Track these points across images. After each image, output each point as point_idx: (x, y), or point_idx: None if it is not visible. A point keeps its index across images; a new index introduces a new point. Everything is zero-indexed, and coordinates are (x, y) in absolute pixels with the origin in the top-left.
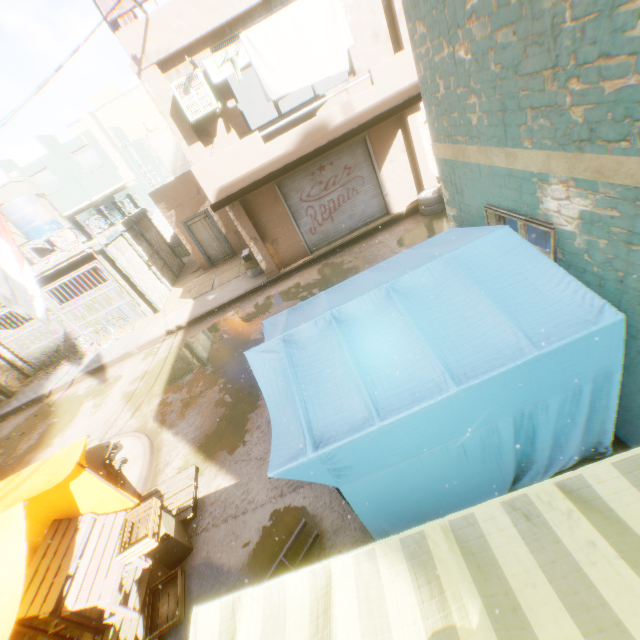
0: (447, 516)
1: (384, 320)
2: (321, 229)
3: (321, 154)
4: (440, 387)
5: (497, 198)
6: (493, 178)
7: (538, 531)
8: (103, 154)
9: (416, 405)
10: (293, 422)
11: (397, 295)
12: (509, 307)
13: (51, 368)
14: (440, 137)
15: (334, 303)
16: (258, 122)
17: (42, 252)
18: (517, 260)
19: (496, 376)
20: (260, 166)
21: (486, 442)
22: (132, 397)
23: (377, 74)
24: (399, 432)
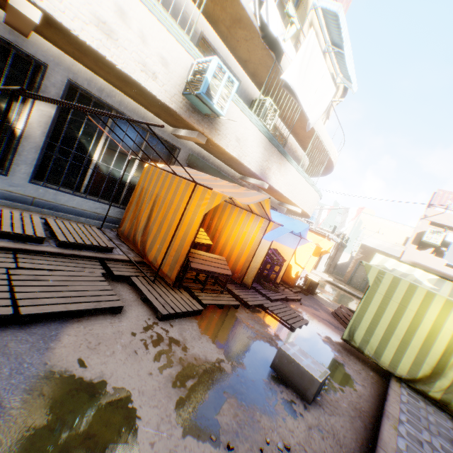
0: None
1: None
2: None
3: None
4: None
5: None
6: None
7: None
8: None
9: None
10: None
11: None
12: None
13: None
14: None
15: None
16: None
17: None
18: None
19: None
20: (433, 268)
21: None
22: None
23: None
24: None
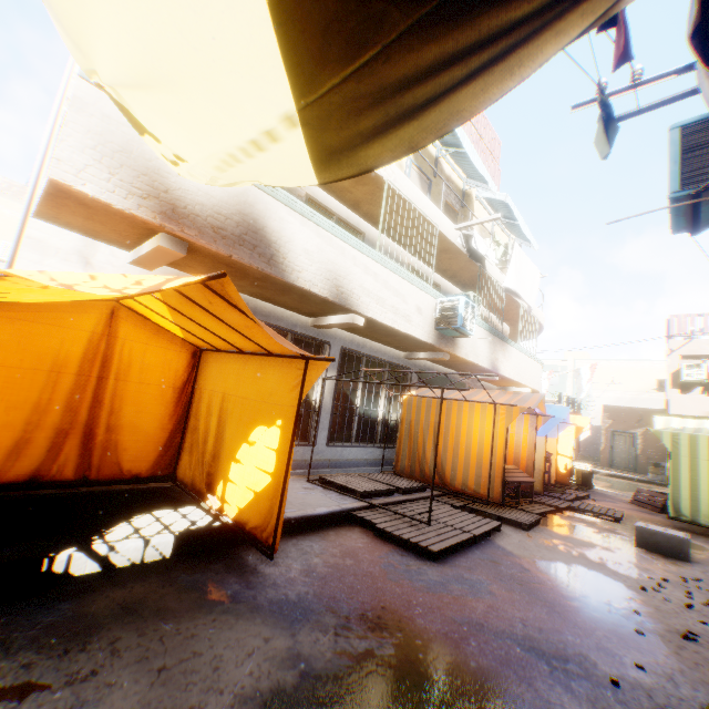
0: None
1: None
2: None
3: None
4: None
5: None
6: None
7: None
8: (562, 380)
9: None
10: None
11: None
12: None
13: None
14: None
15: None
16: None
17: None
18: None
19: None
20: None
21: None
22: None
23: None
24: None
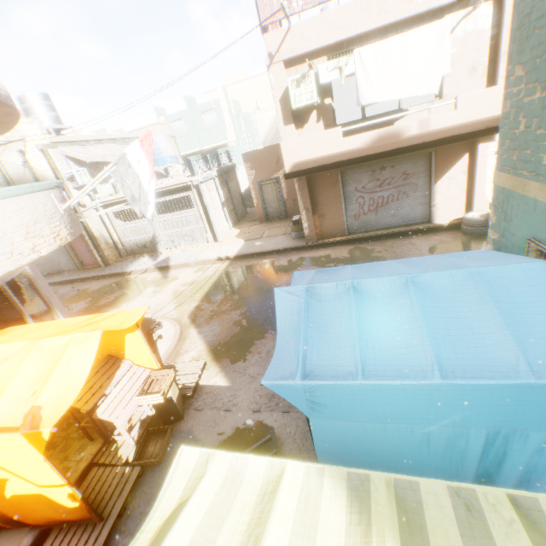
0: (394, 473)
1: (395, 303)
2: (364, 217)
3: (387, 156)
4: (425, 374)
5: (543, 235)
6: (545, 215)
7: (474, 522)
8: (220, 118)
9: (398, 379)
10: (292, 352)
11: (414, 287)
12: (519, 332)
13: (136, 256)
14: (504, 167)
15: (356, 276)
16: (342, 119)
17: (158, 175)
18: (543, 294)
19: (482, 385)
20: (333, 154)
21: (452, 441)
22: (179, 295)
23: (462, 101)
24: (375, 395)
